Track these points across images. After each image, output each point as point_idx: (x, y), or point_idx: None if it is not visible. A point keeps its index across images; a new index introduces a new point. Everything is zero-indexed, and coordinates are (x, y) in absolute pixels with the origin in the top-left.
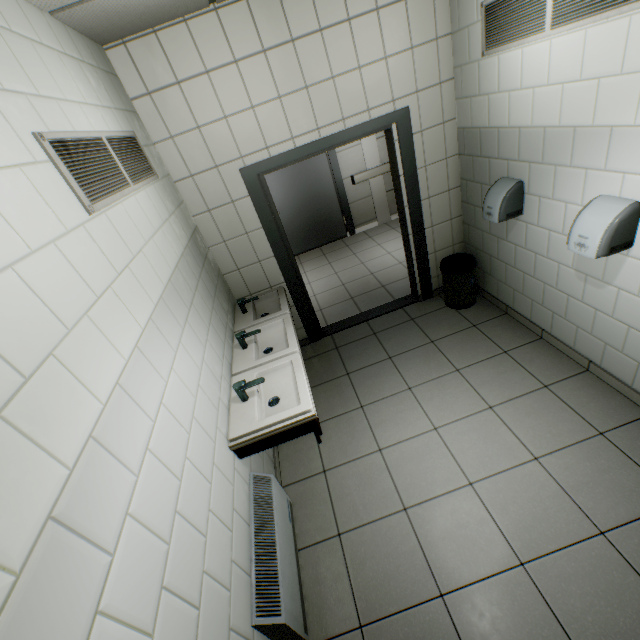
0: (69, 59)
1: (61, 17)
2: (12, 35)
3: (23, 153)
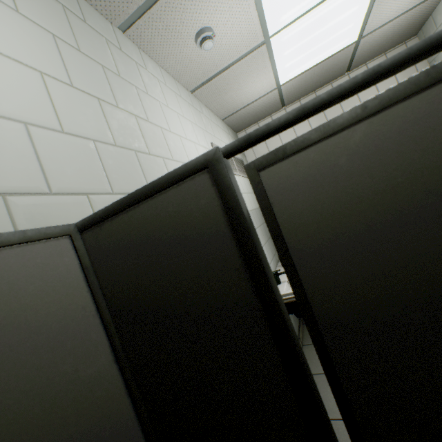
0: (225, 132)
1: (225, 121)
2: (211, 121)
3: (207, 146)
